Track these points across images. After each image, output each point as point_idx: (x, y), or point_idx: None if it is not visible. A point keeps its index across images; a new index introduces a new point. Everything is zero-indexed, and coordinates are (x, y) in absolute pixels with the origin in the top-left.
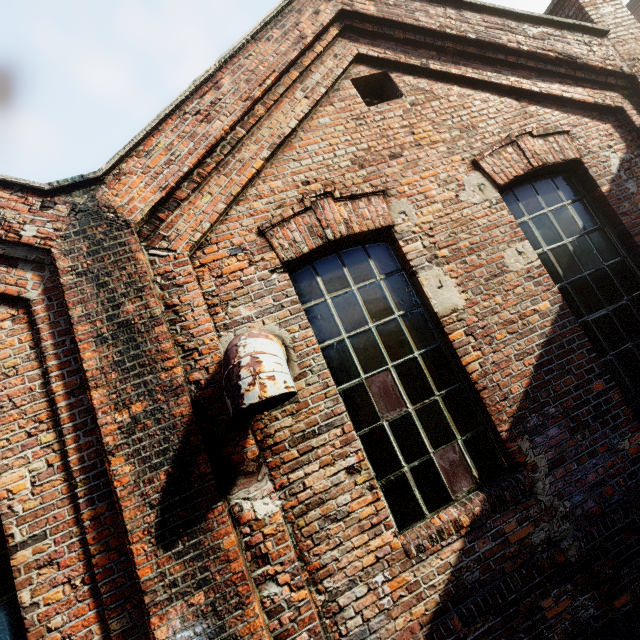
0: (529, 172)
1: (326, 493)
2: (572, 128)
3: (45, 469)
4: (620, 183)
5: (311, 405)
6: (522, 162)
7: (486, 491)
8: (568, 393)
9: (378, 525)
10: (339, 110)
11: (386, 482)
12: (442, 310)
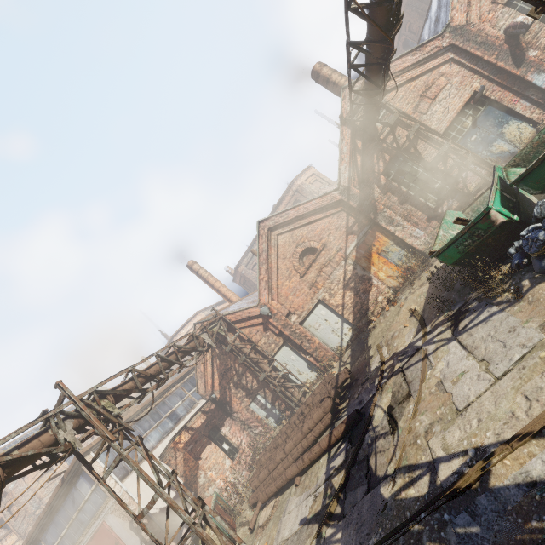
0: None
1: None
2: None
3: (479, 81)
4: None
5: (533, 29)
6: None
7: None
8: None
9: None
10: None
11: None
12: None
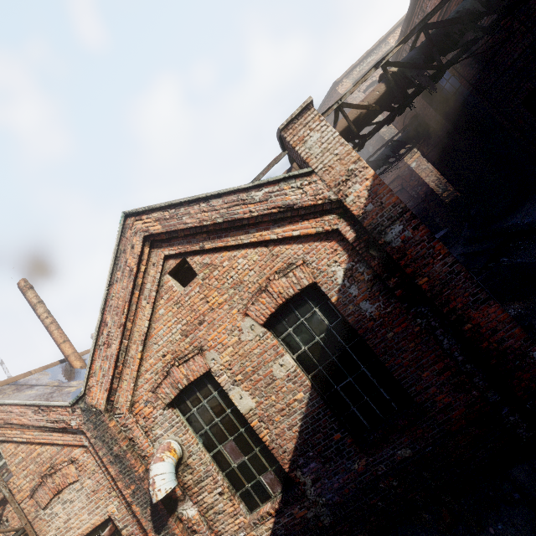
0: (278, 308)
1: (213, 504)
2: (306, 255)
3: (118, 504)
4: (345, 290)
5: (197, 468)
6: (273, 302)
7: (282, 496)
8: (319, 443)
9: (237, 514)
10: (167, 301)
11: (240, 493)
12: (245, 411)
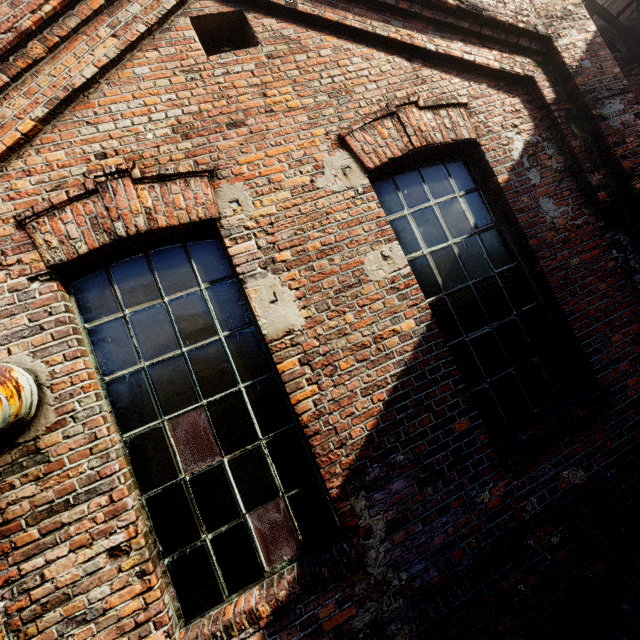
0: (409, 153)
1: (75, 586)
2: (472, 100)
3: None
4: (521, 172)
5: (68, 465)
6: (402, 140)
7: (302, 566)
8: (423, 435)
9: (146, 623)
10: (165, 57)
11: (175, 559)
12: (273, 332)
